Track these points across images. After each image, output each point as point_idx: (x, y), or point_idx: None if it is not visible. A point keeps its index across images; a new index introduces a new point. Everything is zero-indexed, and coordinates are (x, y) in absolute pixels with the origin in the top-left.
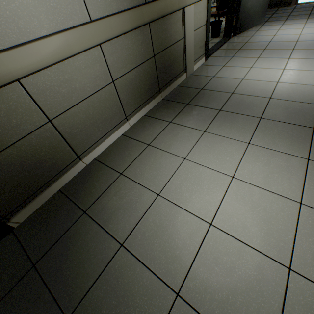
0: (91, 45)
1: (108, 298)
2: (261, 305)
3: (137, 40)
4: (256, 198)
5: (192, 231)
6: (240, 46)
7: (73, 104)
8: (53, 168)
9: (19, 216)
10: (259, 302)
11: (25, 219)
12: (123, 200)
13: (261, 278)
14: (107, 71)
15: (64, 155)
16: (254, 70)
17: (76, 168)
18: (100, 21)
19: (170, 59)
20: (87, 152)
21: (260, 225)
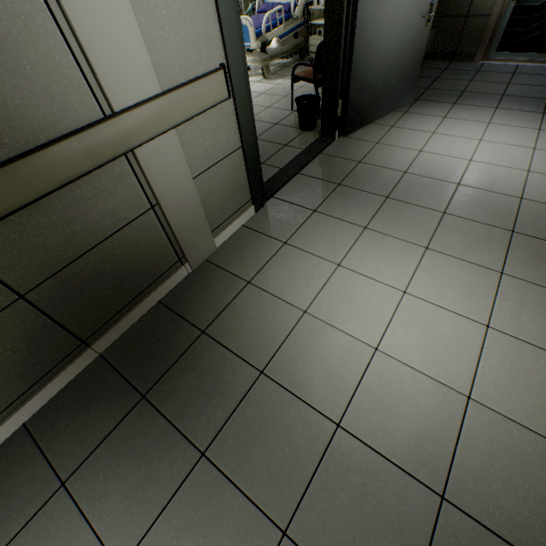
0: None
1: None
2: None
3: None
4: None
5: None
6: (343, 175)
7: None
8: None
9: None
10: None
11: None
12: None
13: None
14: None
15: None
16: (342, 280)
17: None
18: None
19: (107, 267)
20: None
21: None
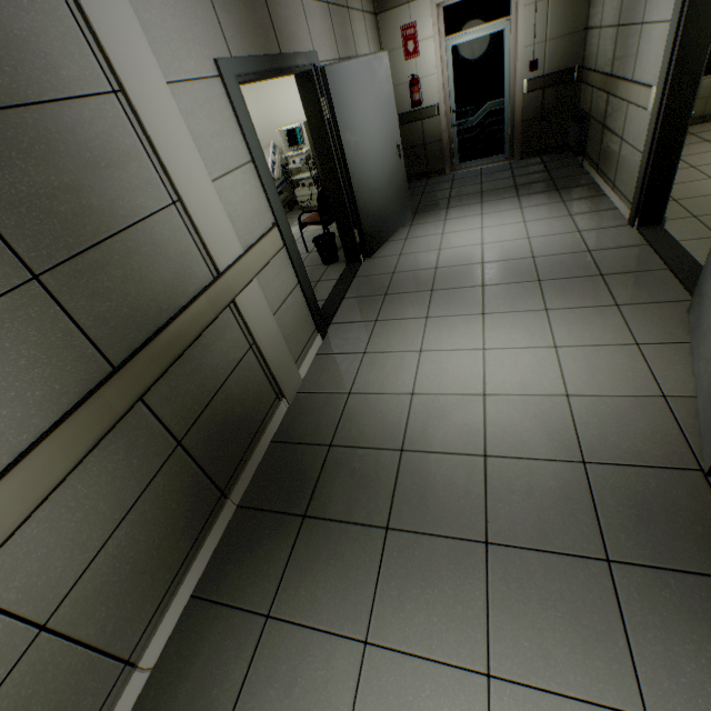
0: None
1: None
2: None
3: (110, 458)
4: None
5: None
6: (385, 286)
7: None
8: None
9: None
10: None
11: None
12: None
13: None
14: (6, 626)
15: None
16: (430, 360)
17: None
18: None
19: (229, 409)
20: None
21: None
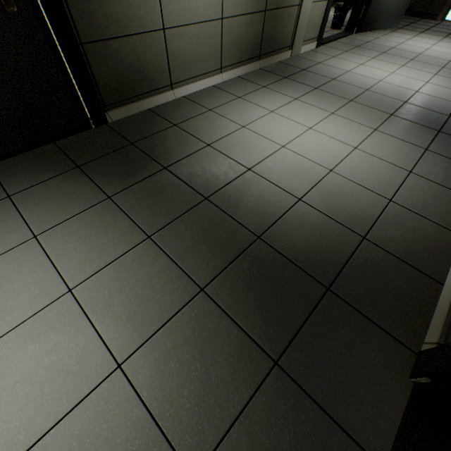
0: None
1: (197, 164)
2: (305, 180)
3: None
4: (324, 141)
5: (267, 147)
6: (359, 44)
7: (185, 24)
8: (151, 82)
9: (115, 113)
10: (304, 179)
11: (117, 120)
12: (211, 125)
13: (310, 171)
14: (220, 4)
15: (162, 74)
16: (363, 67)
17: (167, 96)
18: None
19: (279, 23)
20: (179, 85)
21: (320, 153)
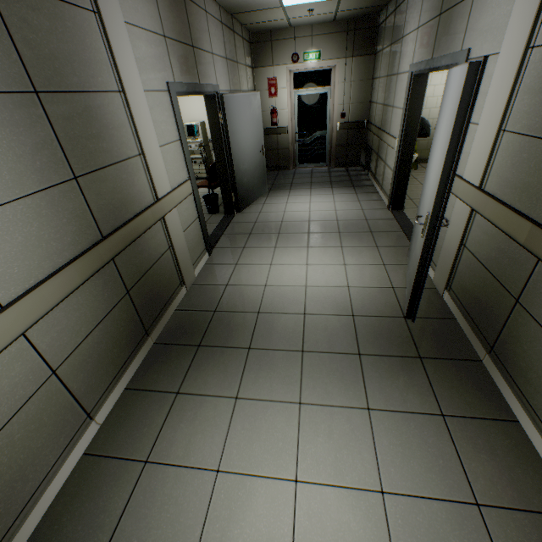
0: (3, 346)
1: None
2: None
3: (95, 287)
4: (335, 510)
5: None
6: (250, 229)
7: None
8: None
9: None
10: None
11: None
12: None
13: None
14: (39, 362)
15: None
16: (276, 269)
17: None
18: (20, 302)
19: (155, 281)
20: None
21: None
